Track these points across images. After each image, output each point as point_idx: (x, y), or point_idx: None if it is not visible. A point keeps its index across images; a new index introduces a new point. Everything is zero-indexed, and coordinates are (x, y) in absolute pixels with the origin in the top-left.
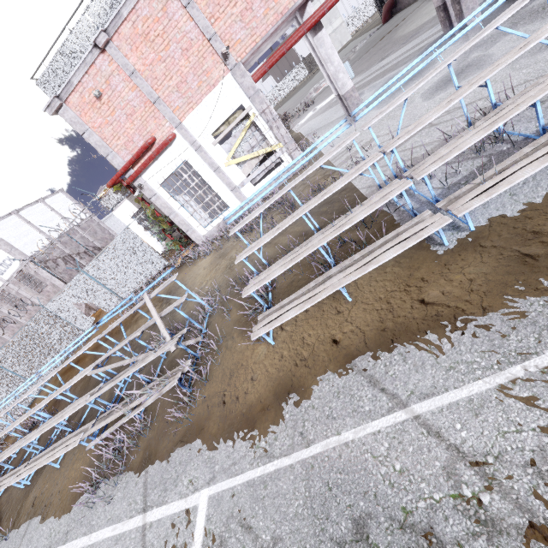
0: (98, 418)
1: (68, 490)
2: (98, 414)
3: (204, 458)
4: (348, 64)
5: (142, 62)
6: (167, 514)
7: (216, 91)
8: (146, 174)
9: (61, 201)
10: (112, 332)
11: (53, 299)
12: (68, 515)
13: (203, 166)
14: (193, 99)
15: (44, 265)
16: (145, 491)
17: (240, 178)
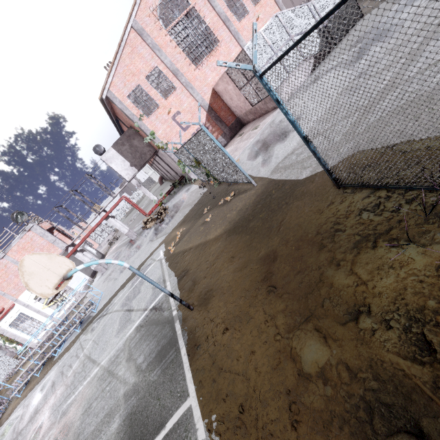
0: None
1: None
2: None
3: None
4: (92, 259)
5: None
6: None
7: None
8: (0, 323)
9: None
10: None
11: None
12: None
13: (31, 312)
14: (22, 289)
15: None
16: None
17: (51, 312)
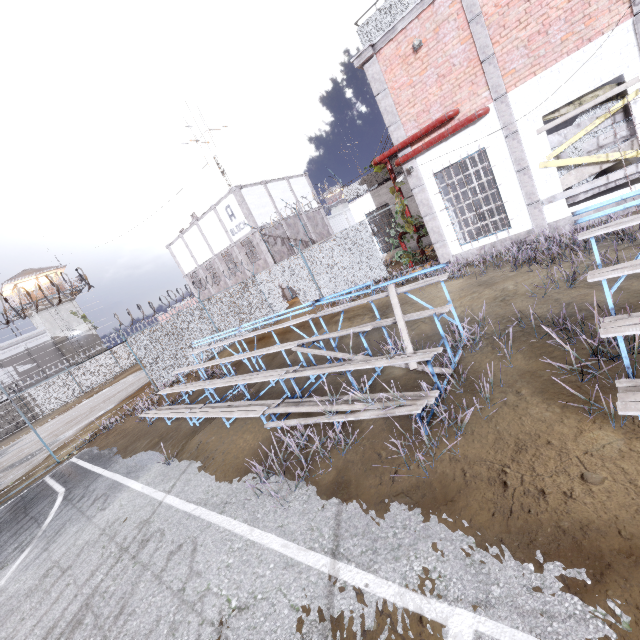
0: (285, 400)
1: (234, 456)
2: (283, 396)
3: (459, 552)
4: None
5: (495, 2)
6: (376, 592)
7: (588, 49)
8: (423, 157)
9: (301, 185)
10: (304, 324)
11: (264, 271)
12: (229, 483)
13: (504, 161)
14: (543, 60)
15: (266, 239)
16: (337, 528)
17: (551, 190)
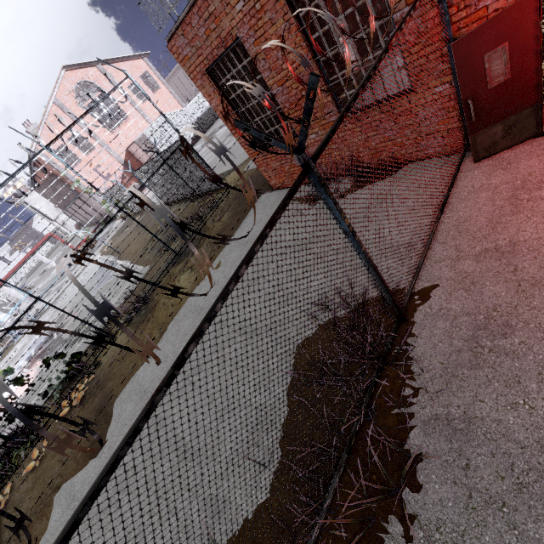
0: None
1: None
2: None
3: None
4: (20, 292)
5: None
6: None
7: None
8: None
9: None
10: None
11: None
12: None
13: None
14: None
15: None
16: None
17: None
